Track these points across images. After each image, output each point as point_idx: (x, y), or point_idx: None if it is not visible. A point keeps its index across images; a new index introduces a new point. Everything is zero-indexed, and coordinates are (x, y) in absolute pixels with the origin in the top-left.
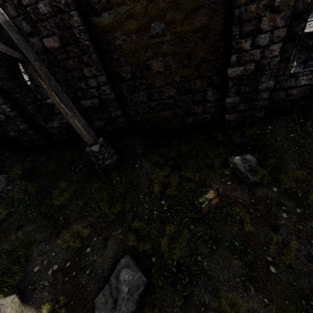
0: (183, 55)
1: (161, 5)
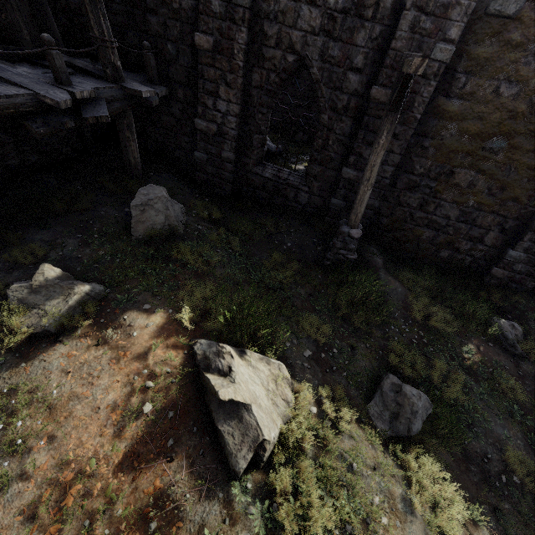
0: (499, 182)
1: (519, 127)
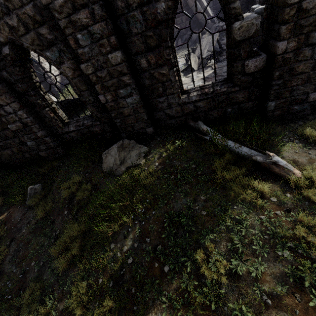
0: None
1: None
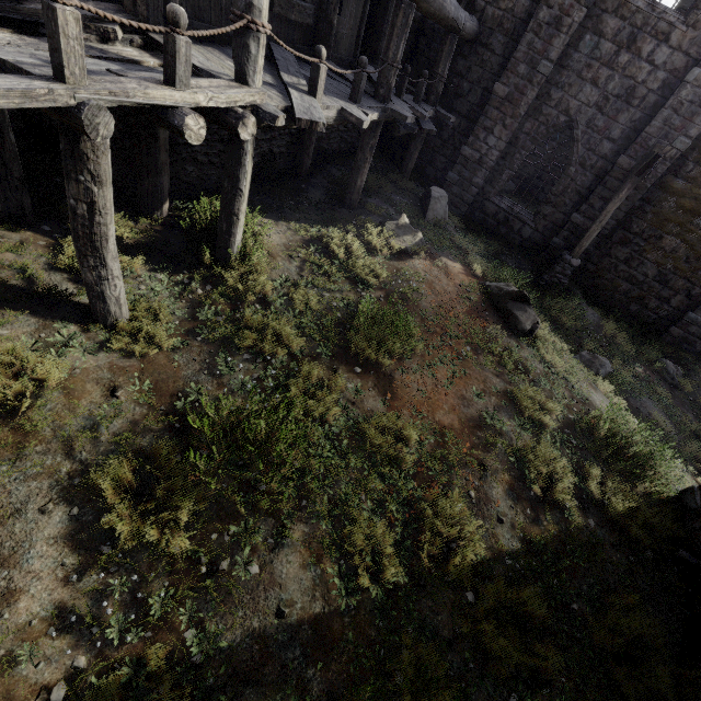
0: (697, 253)
1: None
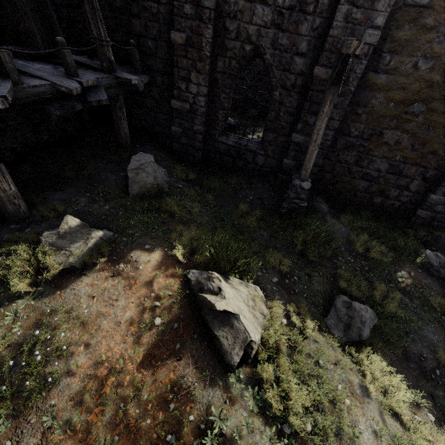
0: (420, 139)
1: (434, 93)
